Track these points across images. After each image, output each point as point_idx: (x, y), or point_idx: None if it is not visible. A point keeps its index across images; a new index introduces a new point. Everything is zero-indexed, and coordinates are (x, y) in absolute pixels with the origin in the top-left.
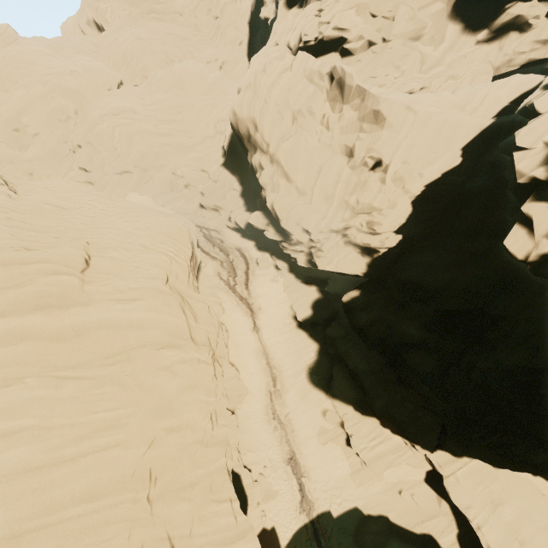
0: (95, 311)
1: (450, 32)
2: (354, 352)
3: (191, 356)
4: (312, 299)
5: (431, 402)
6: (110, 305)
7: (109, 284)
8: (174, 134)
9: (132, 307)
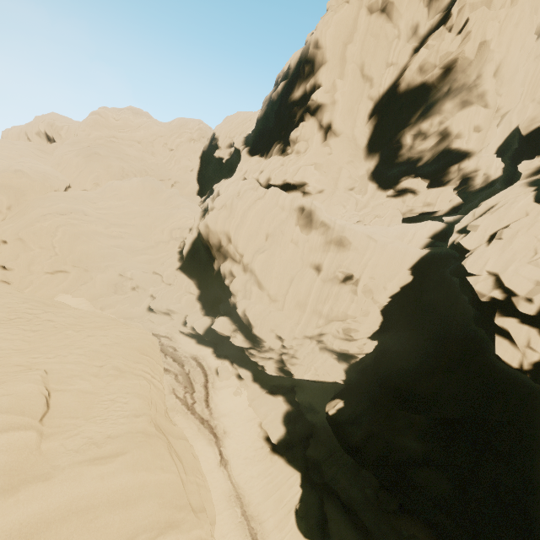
0: (60, 486)
1: (370, 188)
2: (342, 477)
3: (193, 537)
4: (282, 412)
5: (442, 533)
6: (82, 471)
7: (78, 434)
8: (125, 237)
9: (113, 469)
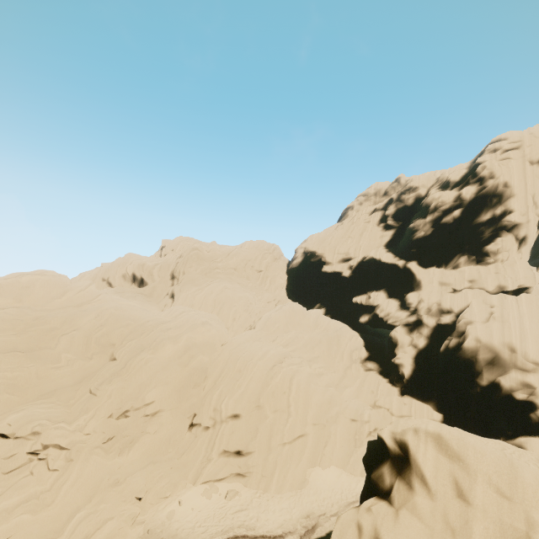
0: None
1: None
2: None
3: None
4: None
5: None
6: None
7: None
8: (324, 372)
9: None
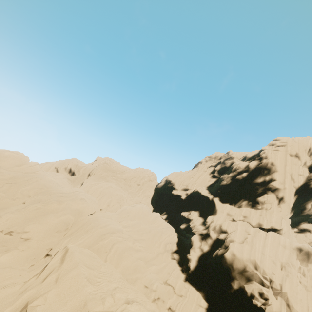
0: None
1: None
2: None
3: None
4: None
5: None
6: None
7: None
8: (142, 250)
9: None
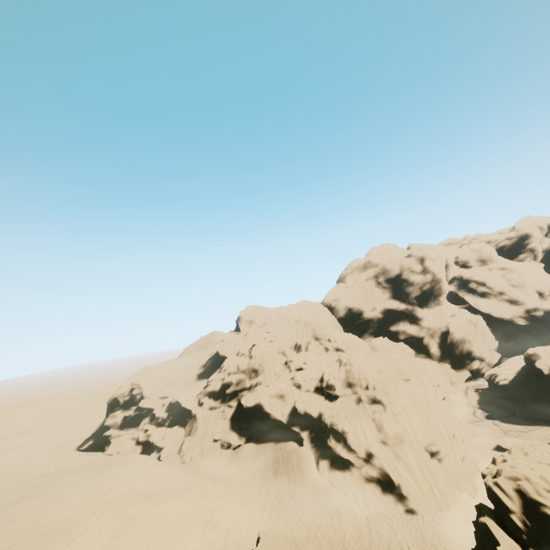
0: None
1: None
2: None
3: None
4: None
5: None
6: None
7: None
8: None
9: None
